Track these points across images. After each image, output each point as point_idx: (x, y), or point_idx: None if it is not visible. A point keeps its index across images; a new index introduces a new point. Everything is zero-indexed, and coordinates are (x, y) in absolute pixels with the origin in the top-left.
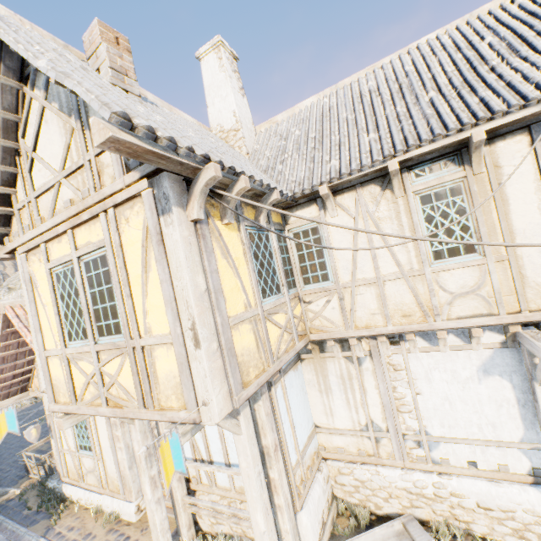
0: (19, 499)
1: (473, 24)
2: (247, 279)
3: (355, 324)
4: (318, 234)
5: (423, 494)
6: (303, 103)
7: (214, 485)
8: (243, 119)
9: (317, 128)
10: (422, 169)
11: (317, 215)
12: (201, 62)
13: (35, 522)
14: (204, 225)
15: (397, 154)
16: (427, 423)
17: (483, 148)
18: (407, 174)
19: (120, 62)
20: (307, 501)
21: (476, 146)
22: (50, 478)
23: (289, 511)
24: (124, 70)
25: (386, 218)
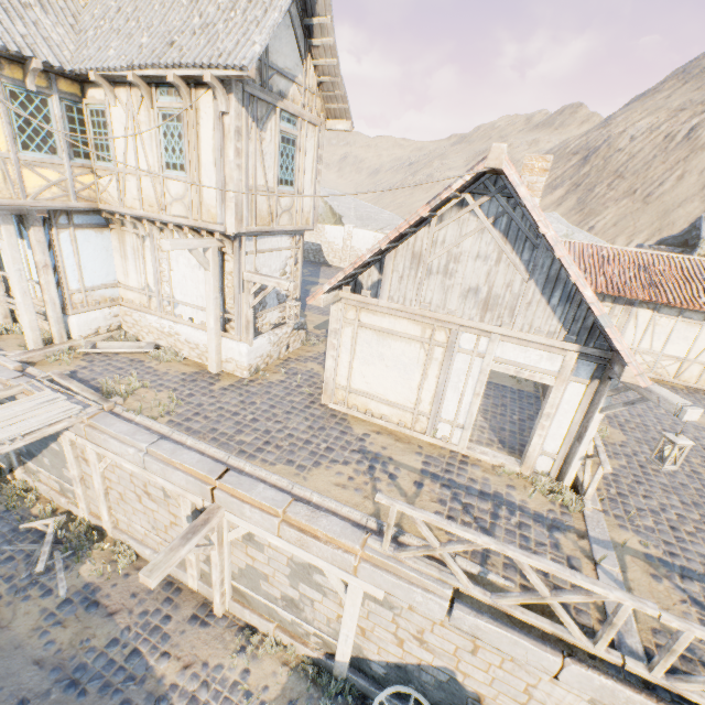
0: None
1: None
2: None
3: (126, 204)
4: (105, 118)
5: (164, 332)
6: None
7: None
8: None
9: (137, 3)
10: (164, 90)
11: (104, 100)
12: None
13: None
14: None
15: (135, 68)
16: (175, 291)
17: (192, 90)
18: (155, 90)
19: None
20: (82, 314)
21: (177, 86)
22: None
23: (55, 308)
24: None
25: (144, 123)
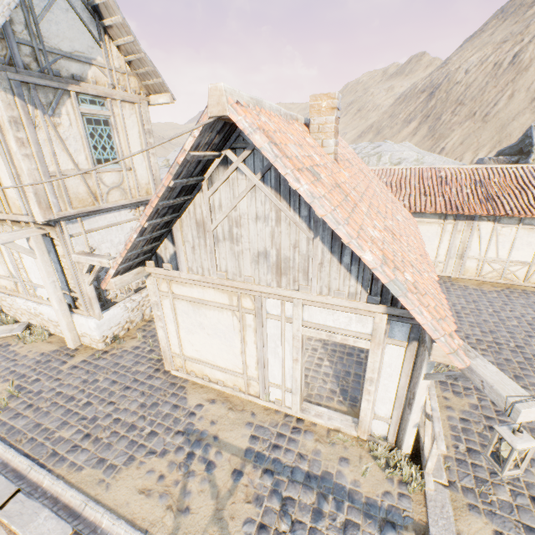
0: None
1: None
2: None
3: None
4: None
5: (32, 313)
6: None
7: None
8: None
9: None
10: None
11: None
12: None
13: None
14: None
15: None
16: (31, 276)
17: None
18: None
19: None
20: None
21: None
22: None
23: None
24: None
25: None
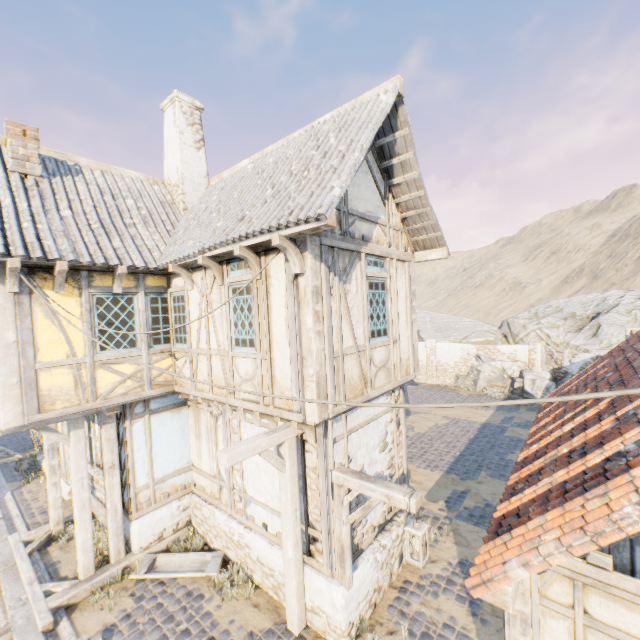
0: (16, 462)
1: (346, 115)
2: (79, 335)
3: (197, 385)
4: (184, 302)
5: (233, 540)
6: (241, 164)
7: (103, 486)
8: (190, 175)
9: (220, 199)
10: (234, 264)
11: (183, 286)
12: (165, 114)
13: (15, 481)
14: (24, 295)
15: (205, 250)
16: (247, 483)
17: (262, 258)
18: (226, 266)
19: (24, 151)
20: (146, 516)
21: (244, 257)
22: (40, 453)
23: (116, 515)
24: (27, 157)
25: (216, 301)
